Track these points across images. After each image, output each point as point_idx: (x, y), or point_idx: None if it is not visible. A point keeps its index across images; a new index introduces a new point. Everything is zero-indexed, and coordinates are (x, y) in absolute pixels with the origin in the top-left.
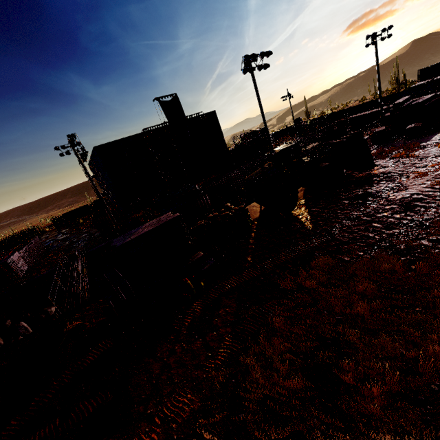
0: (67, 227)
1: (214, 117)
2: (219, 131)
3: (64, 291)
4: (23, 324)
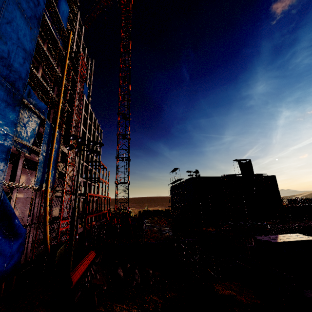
0: (147, 219)
1: (274, 179)
2: (277, 190)
3: (185, 260)
4: (137, 272)
